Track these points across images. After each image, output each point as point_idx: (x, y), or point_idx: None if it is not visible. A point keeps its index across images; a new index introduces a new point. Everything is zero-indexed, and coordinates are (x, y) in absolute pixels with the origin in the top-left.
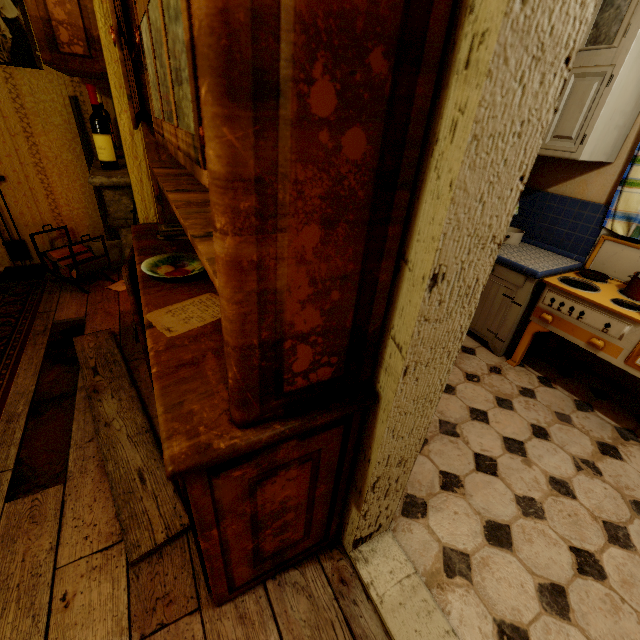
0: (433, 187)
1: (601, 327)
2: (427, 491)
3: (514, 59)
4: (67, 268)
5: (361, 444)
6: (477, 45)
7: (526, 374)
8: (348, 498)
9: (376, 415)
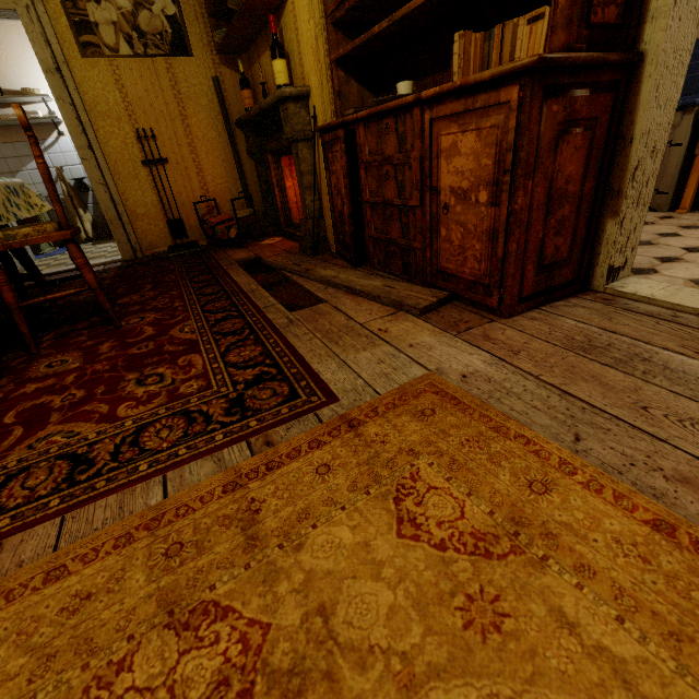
0: None
1: None
2: (649, 265)
3: None
4: (226, 229)
5: (618, 135)
6: None
7: None
8: (599, 221)
9: (640, 79)
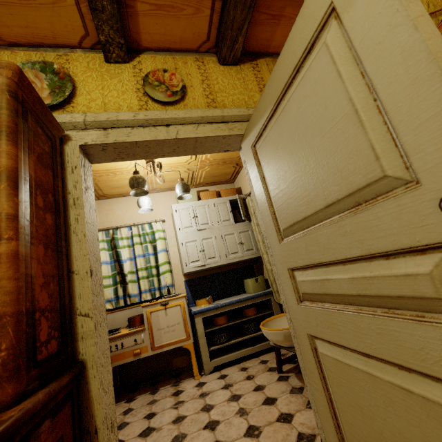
0: (76, 239)
1: (134, 343)
2: None
3: (87, 205)
4: None
5: (82, 430)
6: (76, 200)
7: (118, 406)
8: None
9: (87, 380)
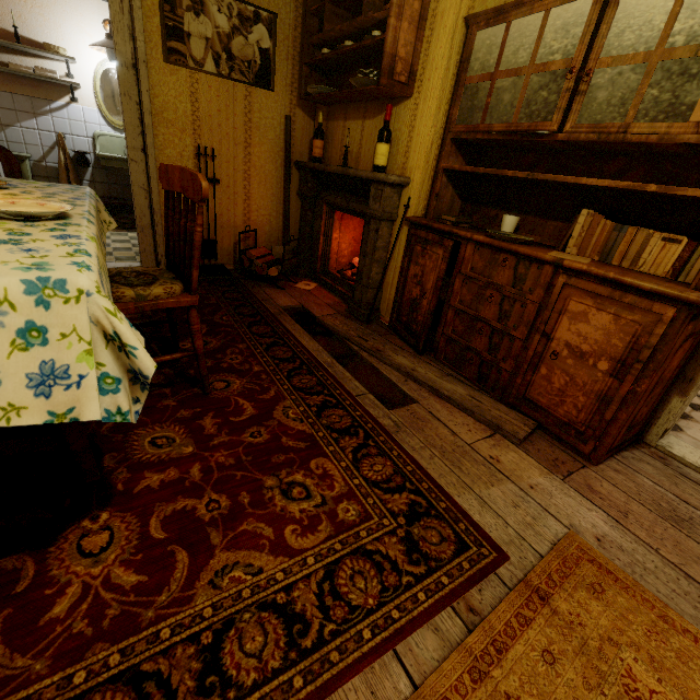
0: None
1: None
2: None
3: None
4: (266, 265)
5: None
6: None
7: None
8: (667, 394)
9: None
